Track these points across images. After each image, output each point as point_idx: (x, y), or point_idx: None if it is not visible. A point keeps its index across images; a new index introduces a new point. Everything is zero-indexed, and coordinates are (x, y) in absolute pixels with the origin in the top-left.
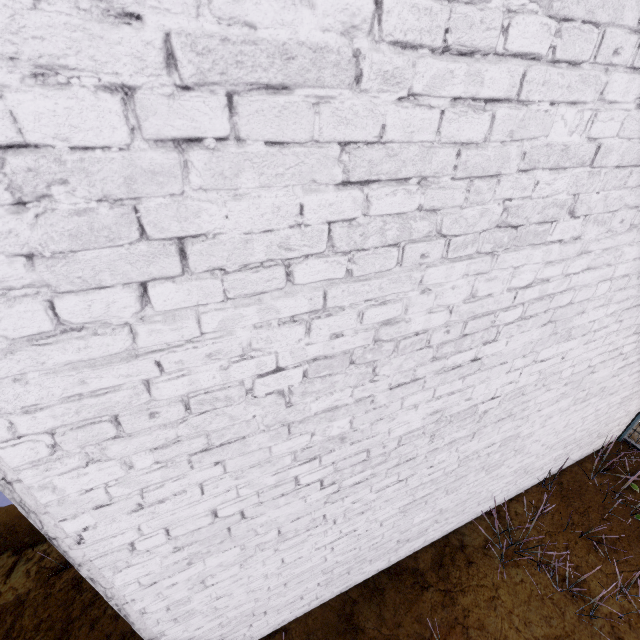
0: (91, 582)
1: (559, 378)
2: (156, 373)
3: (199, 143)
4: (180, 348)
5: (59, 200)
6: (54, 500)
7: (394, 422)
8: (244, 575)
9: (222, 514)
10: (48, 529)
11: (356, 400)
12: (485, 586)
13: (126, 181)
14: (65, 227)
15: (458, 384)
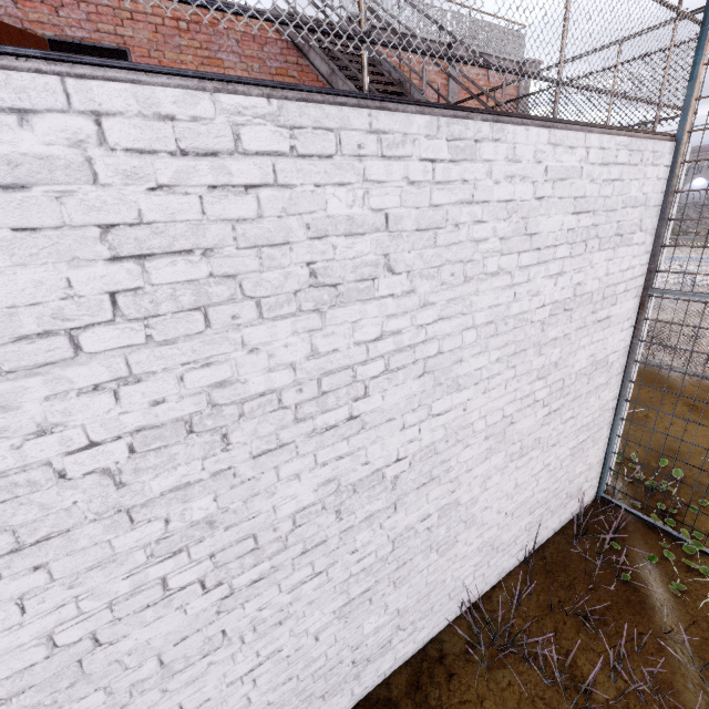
0: None
1: (474, 432)
2: None
3: None
4: None
5: None
6: None
7: (277, 497)
8: None
9: (63, 641)
10: None
11: (213, 474)
12: (469, 701)
13: None
14: None
15: (343, 447)
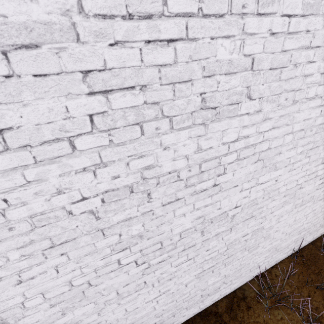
0: None
1: (278, 192)
2: (6, 205)
3: None
4: (17, 190)
5: None
6: None
7: (173, 225)
8: (102, 320)
9: (75, 284)
10: None
11: (142, 213)
12: (259, 322)
13: None
14: None
15: (209, 200)
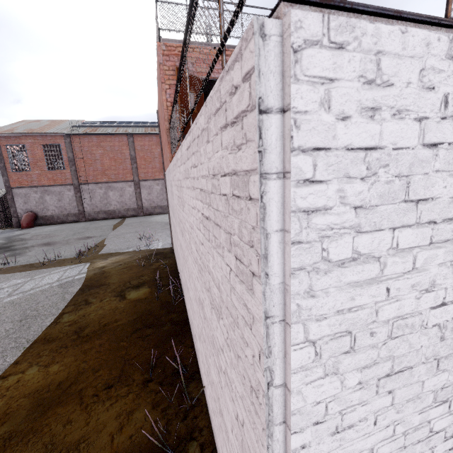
0: None
1: None
2: (382, 297)
3: (441, 145)
4: (399, 278)
5: (380, 176)
6: (297, 409)
7: None
8: None
9: None
10: (270, 444)
11: None
12: None
13: (408, 166)
14: (377, 191)
15: None
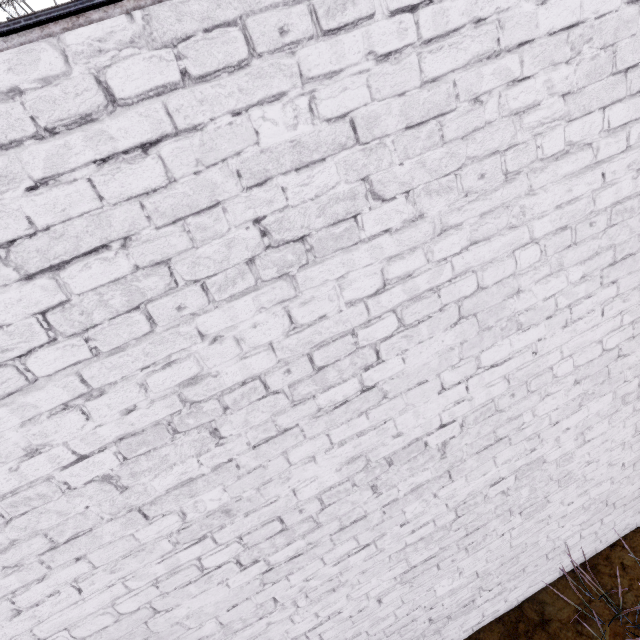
0: None
1: (554, 377)
2: None
3: None
4: None
5: None
6: None
7: (294, 481)
8: None
9: (124, 610)
10: None
11: (214, 468)
12: None
13: None
14: None
15: (363, 421)
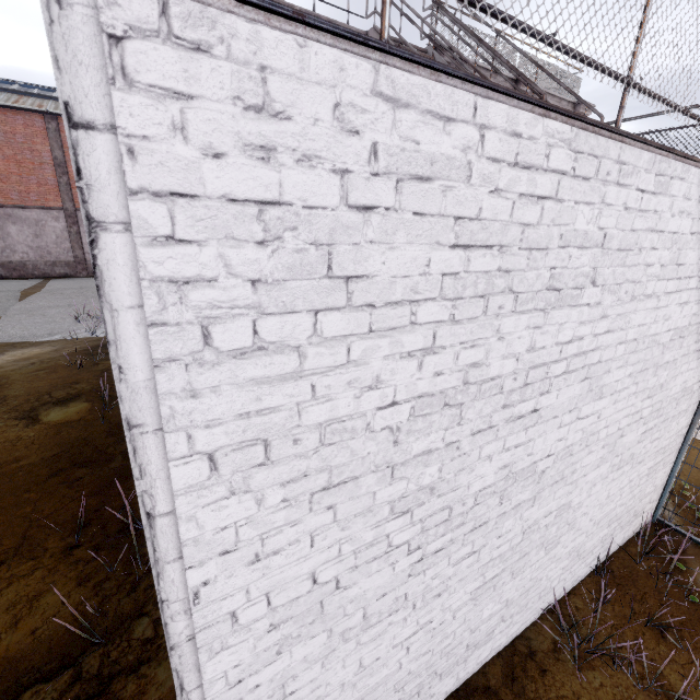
0: (175, 678)
1: (597, 439)
2: (308, 397)
3: (376, 210)
4: (330, 374)
5: (287, 241)
6: (191, 538)
7: (472, 475)
8: (322, 681)
9: (321, 579)
10: (163, 587)
11: (446, 445)
12: (565, 696)
13: (329, 232)
14: (285, 261)
15: (522, 436)
